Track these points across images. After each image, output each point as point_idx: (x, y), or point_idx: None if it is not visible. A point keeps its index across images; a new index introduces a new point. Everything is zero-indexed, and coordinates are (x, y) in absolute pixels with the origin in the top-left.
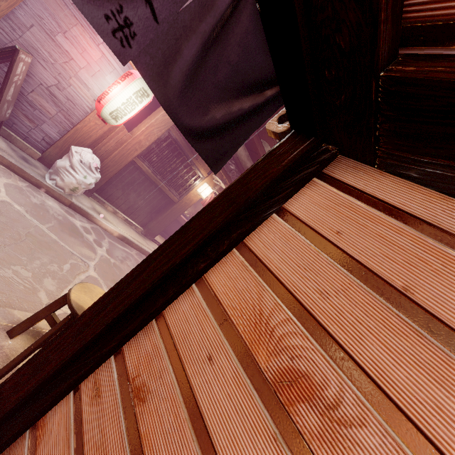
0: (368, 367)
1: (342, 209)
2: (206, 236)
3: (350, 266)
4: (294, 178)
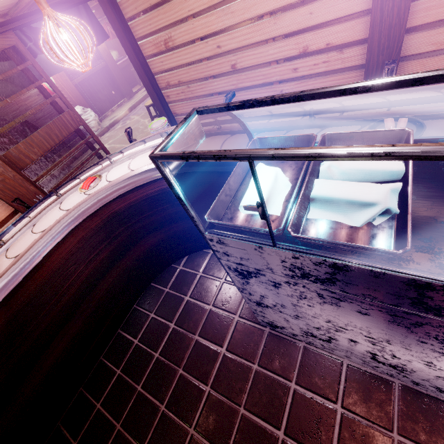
0: (163, 26)
1: (129, 2)
2: (133, 51)
3: (145, 13)
4: (117, 10)
